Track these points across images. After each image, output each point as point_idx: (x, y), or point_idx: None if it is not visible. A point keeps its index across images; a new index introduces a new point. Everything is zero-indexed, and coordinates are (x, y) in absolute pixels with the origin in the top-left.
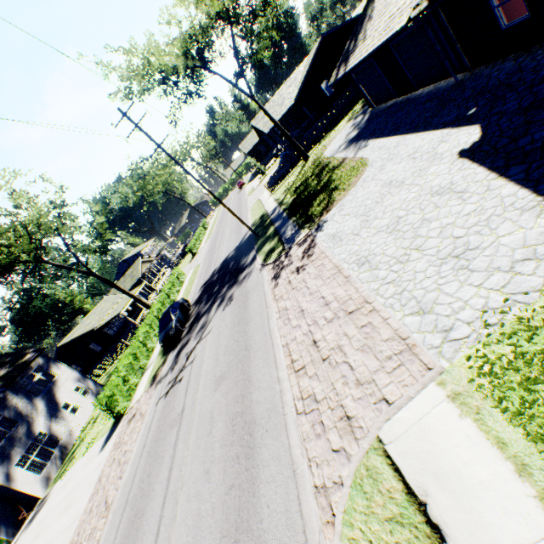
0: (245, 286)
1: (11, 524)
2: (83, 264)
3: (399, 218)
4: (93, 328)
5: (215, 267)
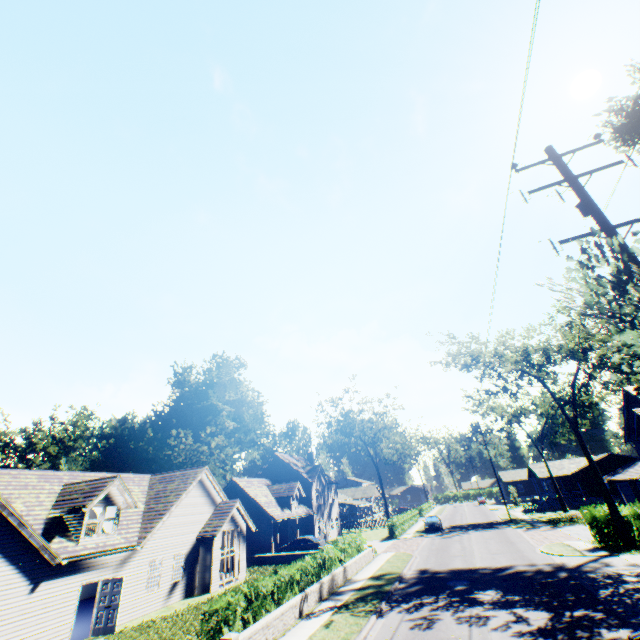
0: (500, 529)
1: None
2: (376, 460)
3: None
4: None
5: (461, 523)
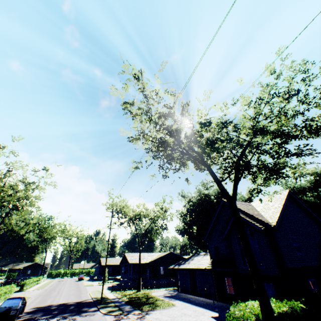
0: (89, 317)
1: None
2: None
3: None
4: None
5: (52, 303)
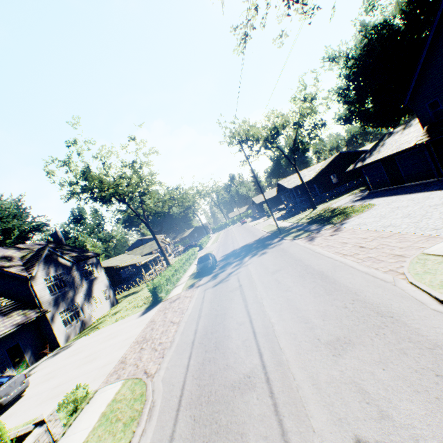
0: (278, 247)
1: (34, 353)
2: (145, 217)
3: (409, 214)
4: (116, 265)
5: (234, 248)
